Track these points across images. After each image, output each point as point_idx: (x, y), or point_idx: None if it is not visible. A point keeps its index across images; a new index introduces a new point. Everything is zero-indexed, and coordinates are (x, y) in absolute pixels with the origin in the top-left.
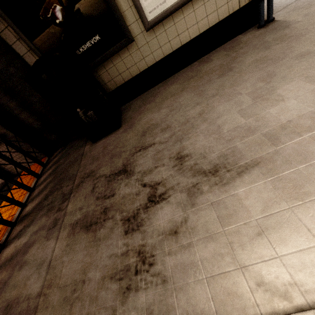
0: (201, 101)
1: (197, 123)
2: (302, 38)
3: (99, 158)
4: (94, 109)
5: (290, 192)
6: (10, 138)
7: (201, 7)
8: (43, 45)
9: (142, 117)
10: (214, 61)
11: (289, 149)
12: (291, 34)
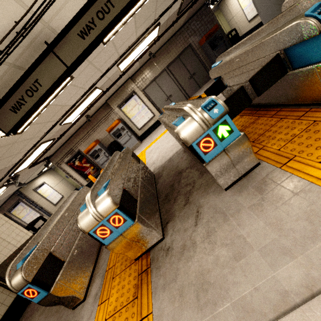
0: None
1: None
2: None
3: None
4: None
5: None
6: None
7: (40, 221)
8: None
9: None
10: None
11: None
12: None
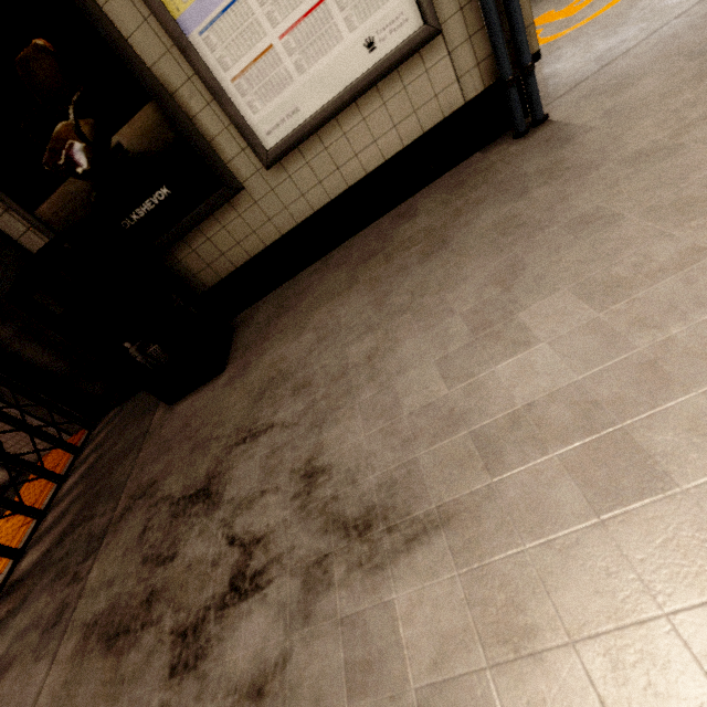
0: (377, 321)
1: (358, 381)
2: (591, 174)
3: (172, 449)
4: (160, 341)
5: (496, 620)
6: (8, 396)
7: (378, 111)
8: (55, 216)
9: (268, 349)
10: (420, 216)
11: (516, 488)
12: (572, 162)
